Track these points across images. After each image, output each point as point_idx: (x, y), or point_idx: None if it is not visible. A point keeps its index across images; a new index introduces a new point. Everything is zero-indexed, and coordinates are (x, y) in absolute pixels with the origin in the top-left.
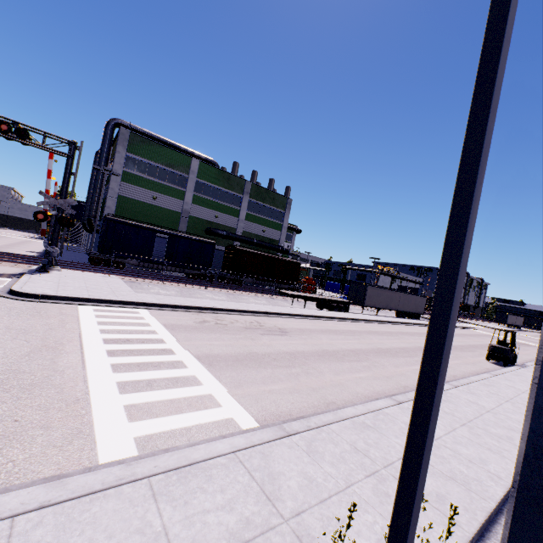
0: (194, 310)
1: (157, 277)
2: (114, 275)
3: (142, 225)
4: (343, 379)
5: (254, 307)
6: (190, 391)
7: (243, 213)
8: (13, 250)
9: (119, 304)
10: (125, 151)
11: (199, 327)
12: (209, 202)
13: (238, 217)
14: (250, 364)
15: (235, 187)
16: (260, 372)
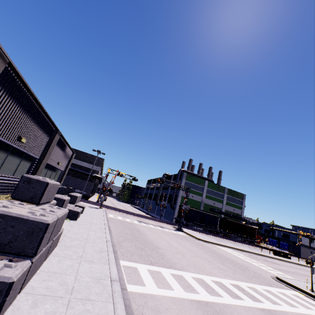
0: (239, 250)
1: (200, 231)
2: (191, 230)
3: (194, 209)
4: (313, 281)
5: (253, 251)
6: (279, 272)
7: (224, 201)
8: (143, 214)
9: (220, 245)
10: (185, 180)
11: (252, 257)
12: (211, 197)
13: (222, 203)
14: (282, 271)
15: (221, 190)
16: (288, 273)
